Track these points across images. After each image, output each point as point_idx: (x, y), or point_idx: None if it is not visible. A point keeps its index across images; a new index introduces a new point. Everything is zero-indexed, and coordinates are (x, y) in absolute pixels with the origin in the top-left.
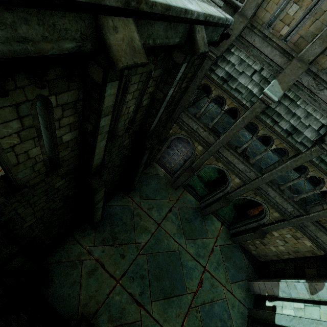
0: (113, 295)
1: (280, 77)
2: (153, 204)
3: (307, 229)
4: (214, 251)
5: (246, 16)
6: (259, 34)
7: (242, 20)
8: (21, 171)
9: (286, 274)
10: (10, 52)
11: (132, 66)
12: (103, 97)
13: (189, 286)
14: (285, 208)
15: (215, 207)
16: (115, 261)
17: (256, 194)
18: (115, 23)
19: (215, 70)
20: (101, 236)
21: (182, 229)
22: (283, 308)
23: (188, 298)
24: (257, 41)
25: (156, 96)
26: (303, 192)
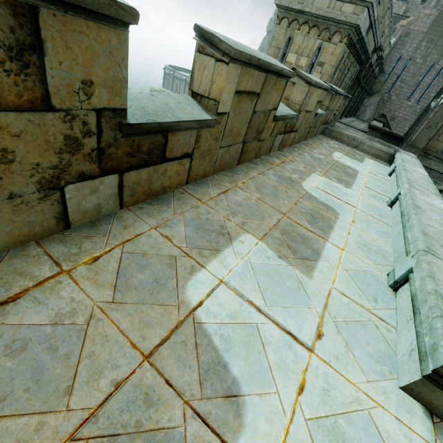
0: None
1: None
2: None
3: None
4: None
5: (418, 147)
6: (435, 159)
7: (415, 150)
8: None
9: None
10: None
11: None
12: None
13: None
14: None
15: None
16: None
17: None
18: None
19: None
20: None
21: None
22: None
23: None
24: (434, 164)
25: None
26: None
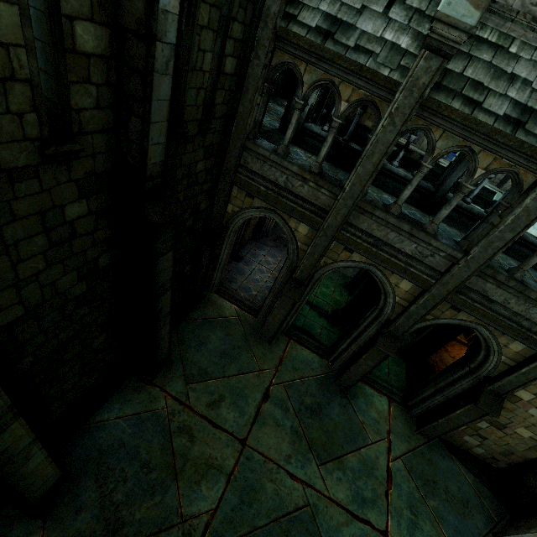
0: None
1: None
2: (221, 389)
3: None
4: (395, 476)
5: None
6: None
7: None
8: None
9: None
10: None
11: None
12: None
13: None
14: None
15: (367, 362)
16: None
17: (458, 308)
18: None
19: (297, 15)
20: (68, 532)
21: (305, 438)
22: None
23: None
24: None
25: (124, 20)
26: None
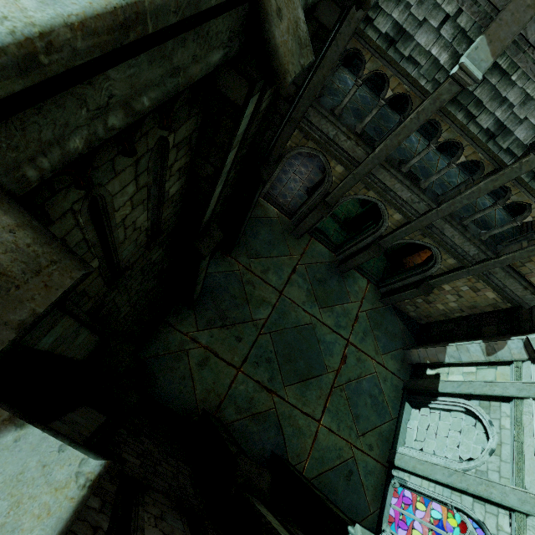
0: (236, 385)
1: (492, 30)
2: (268, 264)
3: (493, 277)
4: (360, 319)
5: None
6: None
7: None
8: (125, 249)
9: (455, 336)
10: (163, 96)
11: (299, 75)
12: (240, 125)
13: (329, 365)
14: (466, 252)
15: (361, 259)
16: (230, 346)
17: (425, 235)
18: (278, 1)
19: (374, 19)
20: (205, 317)
21: (314, 295)
22: (449, 375)
23: (329, 377)
24: None
25: (281, 91)
26: (491, 224)
